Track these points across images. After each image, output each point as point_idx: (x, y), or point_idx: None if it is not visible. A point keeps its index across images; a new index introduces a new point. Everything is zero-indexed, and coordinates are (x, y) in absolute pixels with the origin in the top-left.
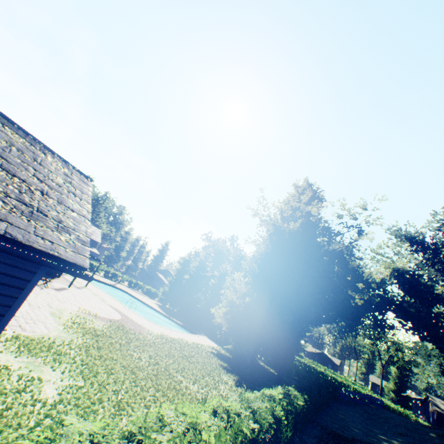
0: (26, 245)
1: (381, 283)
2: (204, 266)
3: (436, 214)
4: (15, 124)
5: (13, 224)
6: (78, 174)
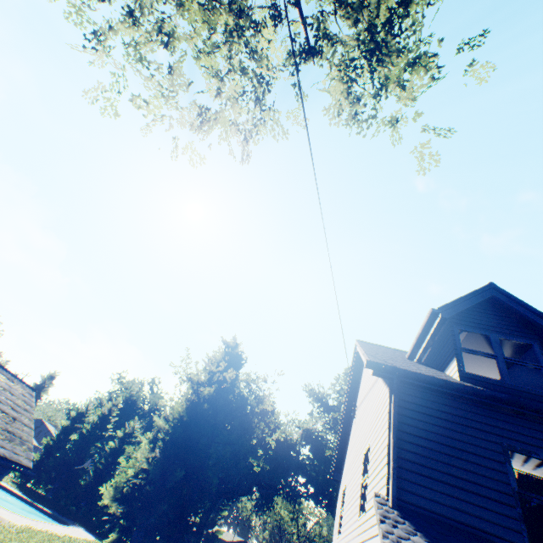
0: (10, 459)
1: (297, 443)
2: (105, 421)
3: (339, 377)
4: (3, 366)
5: (6, 447)
6: (29, 388)
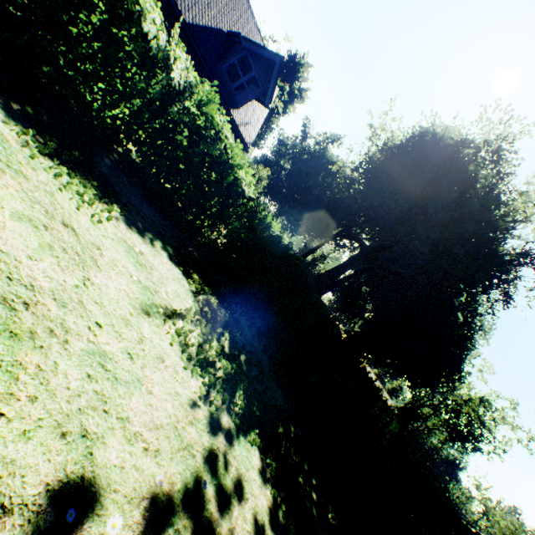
0: None
1: None
2: None
3: None
4: None
5: None
6: None
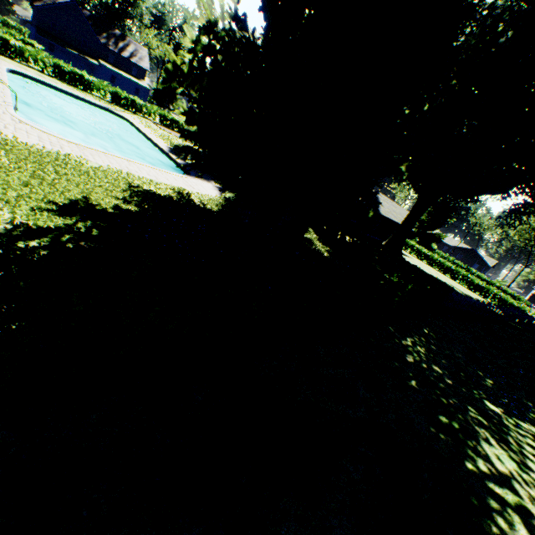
0: None
1: None
2: None
3: None
4: None
5: None
6: None
